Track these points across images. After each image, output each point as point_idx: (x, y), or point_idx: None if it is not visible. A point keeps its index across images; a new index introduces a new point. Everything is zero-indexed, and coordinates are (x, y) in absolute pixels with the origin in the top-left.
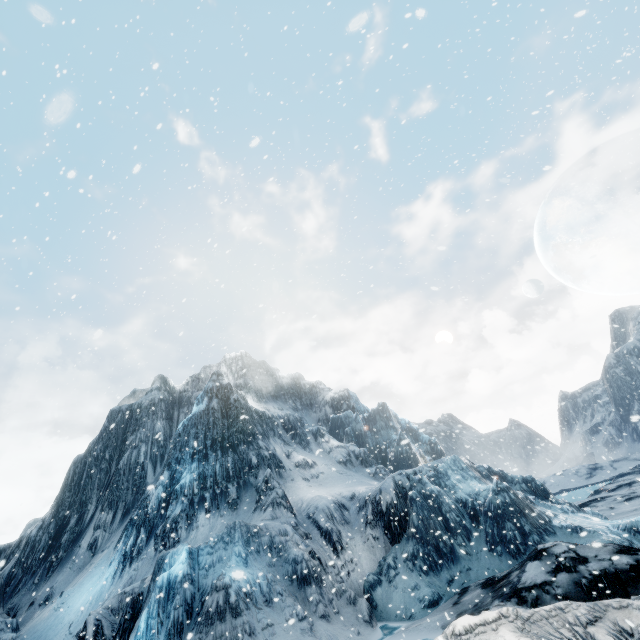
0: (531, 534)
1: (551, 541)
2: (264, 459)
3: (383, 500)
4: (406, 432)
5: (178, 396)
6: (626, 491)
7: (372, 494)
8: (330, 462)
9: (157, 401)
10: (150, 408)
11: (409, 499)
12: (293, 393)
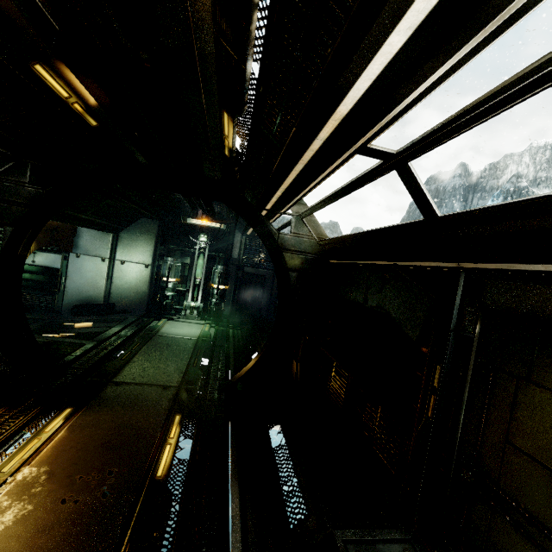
0: None
1: None
2: None
3: None
4: None
5: (474, 182)
6: None
7: None
8: None
9: (457, 187)
10: (451, 192)
11: None
12: None
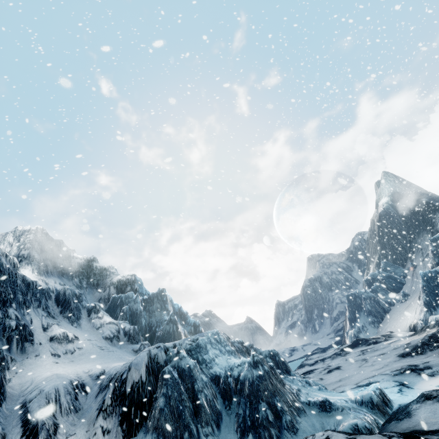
0: (284, 415)
1: (302, 422)
2: (6, 330)
3: (130, 378)
4: (177, 315)
5: None
6: (322, 365)
7: (119, 371)
8: (95, 337)
9: None
10: None
11: (161, 376)
12: (82, 272)
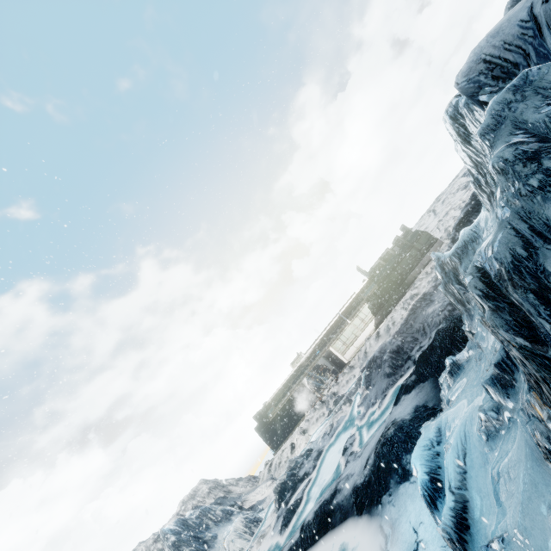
0: None
1: None
2: None
3: None
4: None
5: None
6: None
7: None
8: None
9: None
10: None
11: None
12: None
